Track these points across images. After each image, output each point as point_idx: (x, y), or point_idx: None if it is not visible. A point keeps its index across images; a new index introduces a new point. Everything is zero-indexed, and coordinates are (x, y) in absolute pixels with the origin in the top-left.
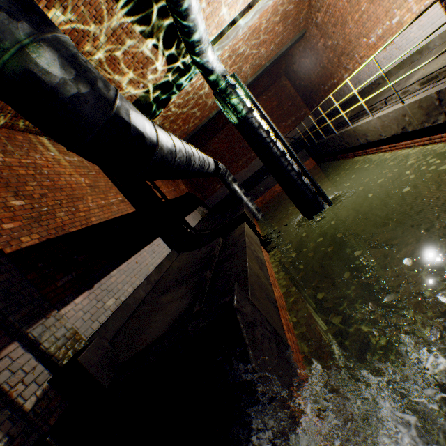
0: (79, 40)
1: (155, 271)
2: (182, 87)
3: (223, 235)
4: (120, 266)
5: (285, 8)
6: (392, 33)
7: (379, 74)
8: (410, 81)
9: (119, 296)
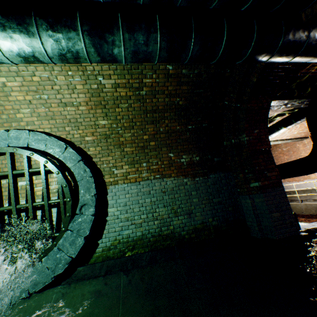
0: None
1: None
2: None
3: None
4: None
5: None
6: (304, 178)
7: (291, 189)
8: (314, 197)
9: None
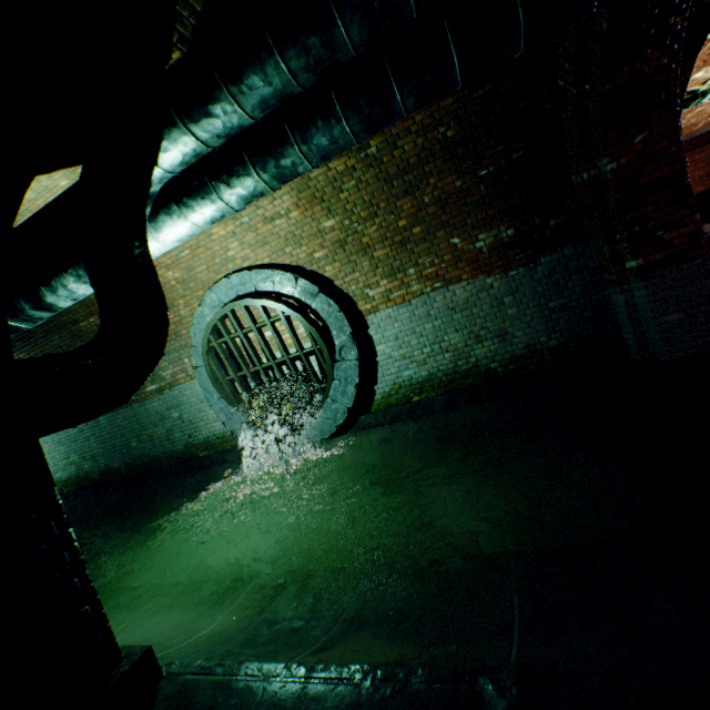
0: None
1: None
2: (693, 106)
3: None
4: None
5: None
6: None
7: None
8: None
9: None
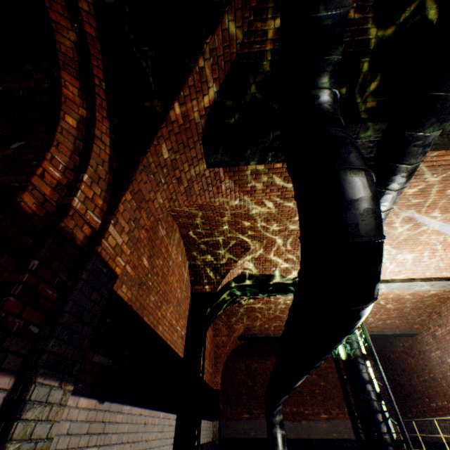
0: (270, 219)
1: None
2: None
3: None
4: (135, 407)
5: (406, 303)
6: None
7: None
8: None
9: None
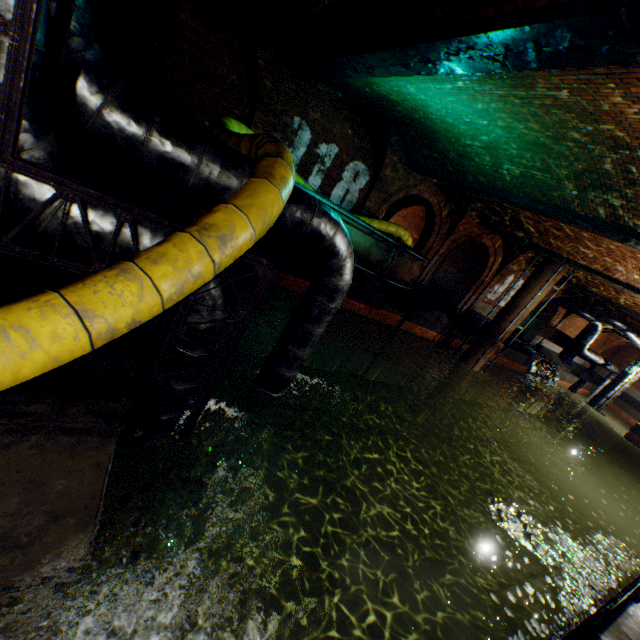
0: None
1: (551, 351)
2: None
3: (570, 372)
4: (552, 343)
5: None
6: None
7: None
8: None
9: (545, 345)
